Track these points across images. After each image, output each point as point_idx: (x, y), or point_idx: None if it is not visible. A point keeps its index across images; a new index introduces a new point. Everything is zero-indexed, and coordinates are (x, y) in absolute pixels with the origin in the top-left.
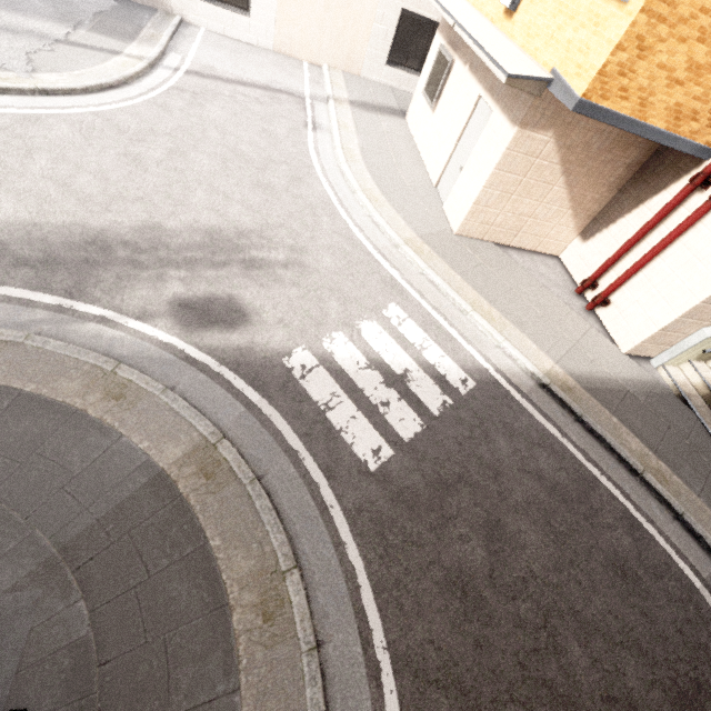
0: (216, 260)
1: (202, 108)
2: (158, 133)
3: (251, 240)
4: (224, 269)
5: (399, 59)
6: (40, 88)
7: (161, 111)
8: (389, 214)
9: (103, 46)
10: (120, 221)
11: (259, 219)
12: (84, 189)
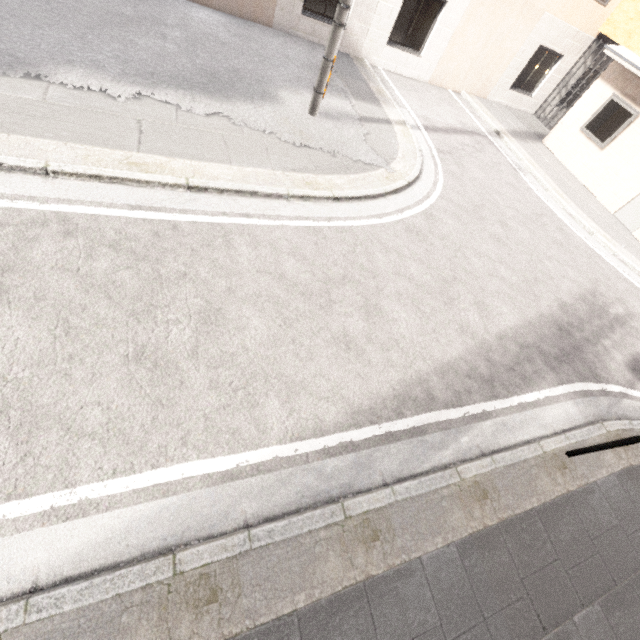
0: (606, 324)
1: (466, 169)
2: (479, 207)
3: (600, 299)
4: (615, 331)
5: (518, 83)
6: (409, 181)
7: (457, 181)
8: (622, 251)
9: (376, 115)
10: (549, 305)
11: (584, 277)
12: (511, 279)
